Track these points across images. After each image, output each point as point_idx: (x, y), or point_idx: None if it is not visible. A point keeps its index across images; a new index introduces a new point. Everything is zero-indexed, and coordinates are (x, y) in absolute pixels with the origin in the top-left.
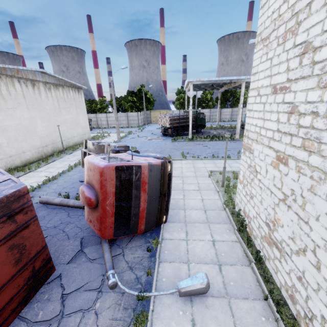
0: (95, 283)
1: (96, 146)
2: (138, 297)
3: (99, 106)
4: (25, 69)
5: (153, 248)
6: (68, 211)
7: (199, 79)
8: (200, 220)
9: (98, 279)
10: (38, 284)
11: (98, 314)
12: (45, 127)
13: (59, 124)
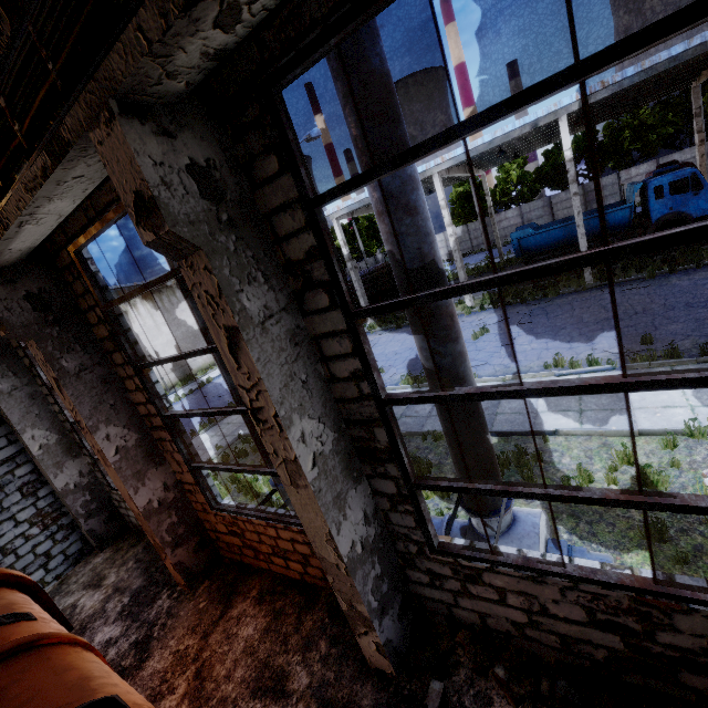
0: None
1: None
2: None
3: None
4: None
5: None
6: None
7: (338, 208)
8: None
9: None
10: None
11: None
12: None
13: (159, 351)
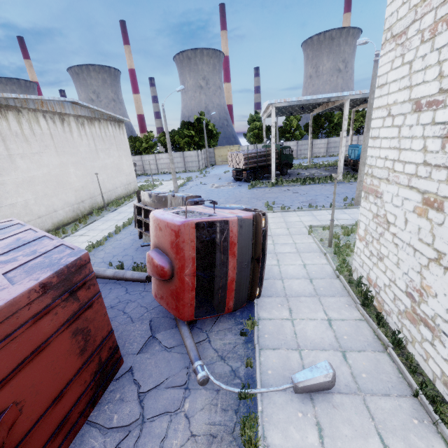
0: (179, 378)
1: (155, 199)
2: (239, 395)
3: (144, 144)
4: (52, 100)
5: (248, 331)
6: (125, 286)
7: (284, 100)
8: (305, 293)
9: (181, 373)
10: (105, 380)
11: (190, 417)
12: (80, 177)
13: (96, 172)
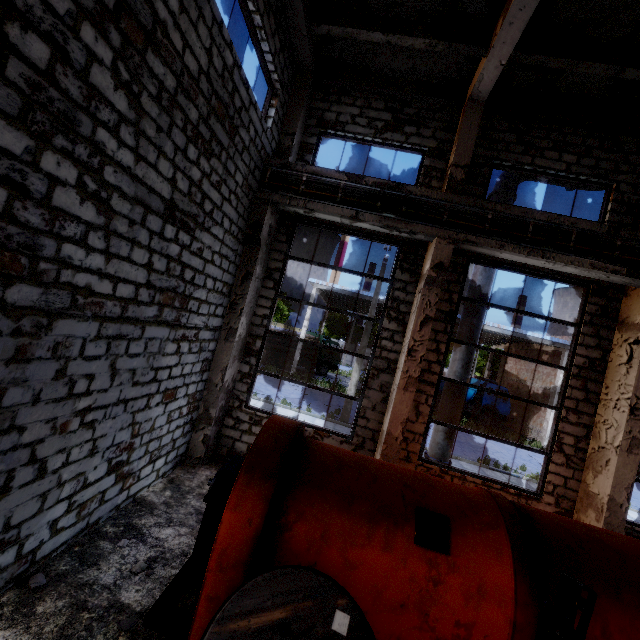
0: None
1: None
2: None
3: None
4: None
5: None
6: None
7: (327, 284)
8: None
9: None
10: None
11: None
12: None
13: None
